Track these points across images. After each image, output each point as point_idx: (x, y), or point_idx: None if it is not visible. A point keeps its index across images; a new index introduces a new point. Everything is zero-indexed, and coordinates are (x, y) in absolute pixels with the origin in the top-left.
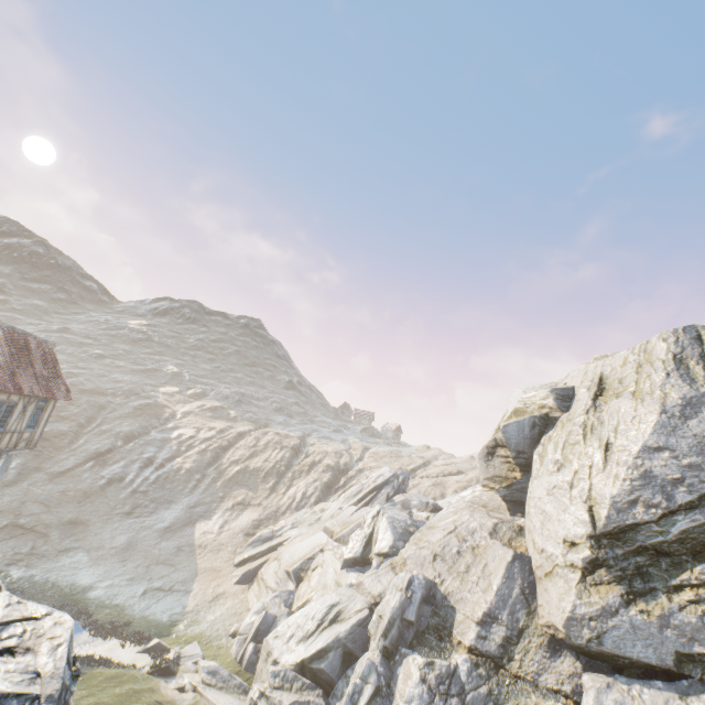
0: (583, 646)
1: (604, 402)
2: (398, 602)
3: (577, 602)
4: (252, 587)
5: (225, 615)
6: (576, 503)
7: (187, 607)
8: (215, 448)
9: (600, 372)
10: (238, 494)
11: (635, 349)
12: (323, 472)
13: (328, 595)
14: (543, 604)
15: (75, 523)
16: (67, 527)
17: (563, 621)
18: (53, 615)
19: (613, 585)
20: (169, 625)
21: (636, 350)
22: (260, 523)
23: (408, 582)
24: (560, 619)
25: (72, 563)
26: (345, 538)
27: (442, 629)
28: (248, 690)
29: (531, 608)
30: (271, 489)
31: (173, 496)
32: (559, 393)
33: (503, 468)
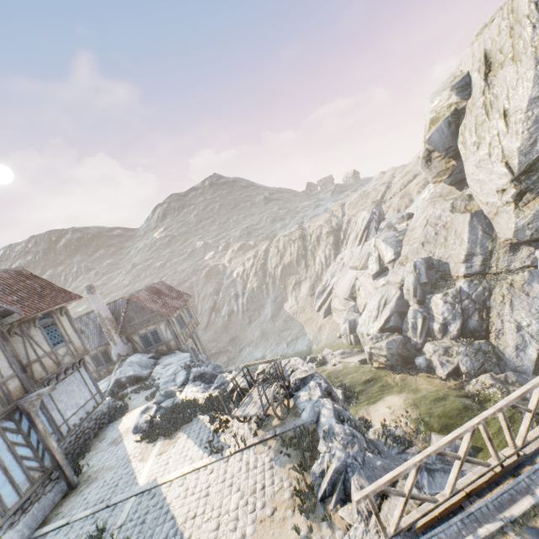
0: (529, 239)
1: (493, 77)
2: (413, 278)
3: (517, 220)
4: (333, 315)
5: (329, 332)
6: (496, 166)
7: (310, 339)
8: (260, 268)
9: (484, 50)
10: (291, 281)
11: (503, 14)
12: (327, 238)
13: (374, 296)
14: (499, 231)
15: (233, 340)
16: (231, 343)
17: (512, 235)
18: (291, 360)
19: (536, 199)
20: (308, 349)
21: (504, 15)
22: (313, 287)
23: (413, 267)
24: (510, 235)
25: (247, 353)
26: (365, 265)
27: (444, 276)
28: (363, 351)
29: (493, 237)
30: (305, 267)
31: (261, 302)
32: (458, 87)
33: (442, 164)
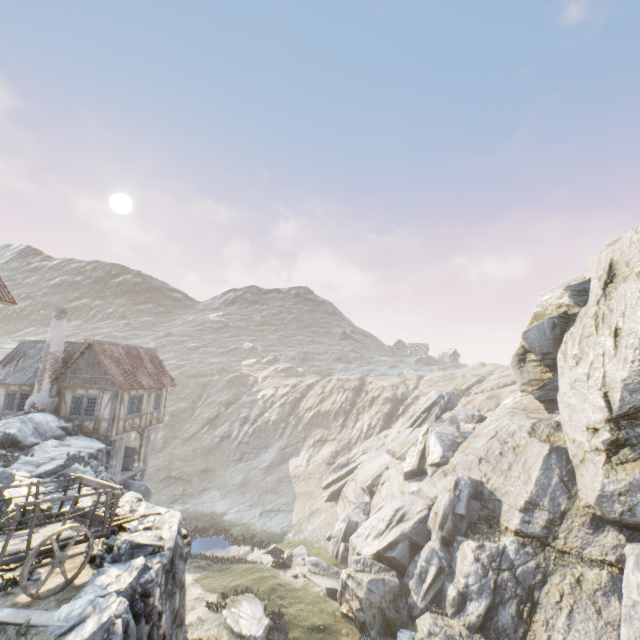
0: (618, 519)
1: (614, 289)
2: (447, 500)
3: (605, 481)
4: (338, 503)
5: (320, 525)
6: (593, 392)
7: (292, 521)
8: (291, 401)
9: (610, 259)
10: (316, 433)
11: (637, 228)
12: (382, 404)
13: (394, 502)
14: (581, 488)
15: (206, 471)
16: (202, 474)
17: (594, 500)
18: (170, 512)
19: (639, 462)
20: (281, 534)
21: (638, 229)
22: (337, 454)
23: (454, 483)
24: (592, 498)
25: (210, 498)
26: (404, 455)
27: (491, 519)
28: None
29: (571, 493)
30: (341, 426)
31: (268, 442)
32: (574, 289)
33: (537, 372)
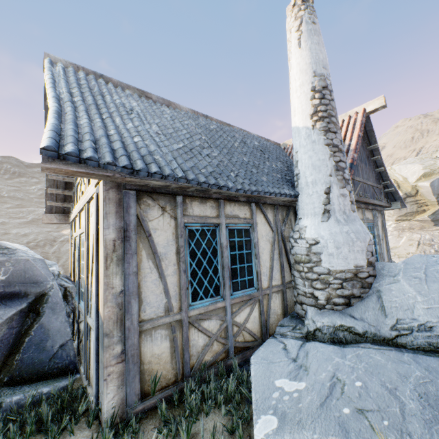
0: None
1: None
2: None
3: None
4: None
5: None
6: None
7: None
8: None
9: None
10: None
11: None
12: None
13: None
14: None
15: None
16: None
17: None
18: None
19: None
20: None
21: None
22: None
23: None
24: None
25: None
26: None
27: None
28: None
29: None
30: None
31: None
32: None
33: (413, 207)
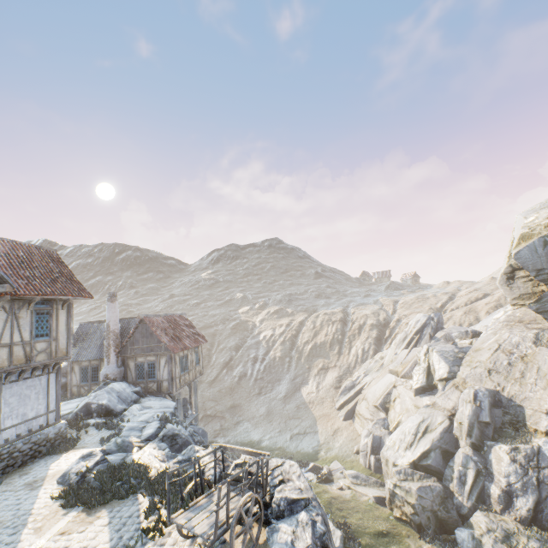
0: None
1: None
2: (470, 411)
3: None
4: (355, 421)
5: (345, 441)
6: None
7: (320, 441)
8: (289, 338)
9: None
10: (317, 363)
11: None
12: (370, 330)
13: (413, 416)
14: None
15: (234, 407)
16: (231, 410)
17: None
18: (286, 462)
19: None
20: (314, 453)
21: None
22: (341, 378)
23: (473, 395)
24: None
25: (244, 429)
26: (408, 374)
27: (516, 423)
28: (382, 484)
29: None
30: (338, 353)
31: (278, 376)
32: None
33: (527, 286)
